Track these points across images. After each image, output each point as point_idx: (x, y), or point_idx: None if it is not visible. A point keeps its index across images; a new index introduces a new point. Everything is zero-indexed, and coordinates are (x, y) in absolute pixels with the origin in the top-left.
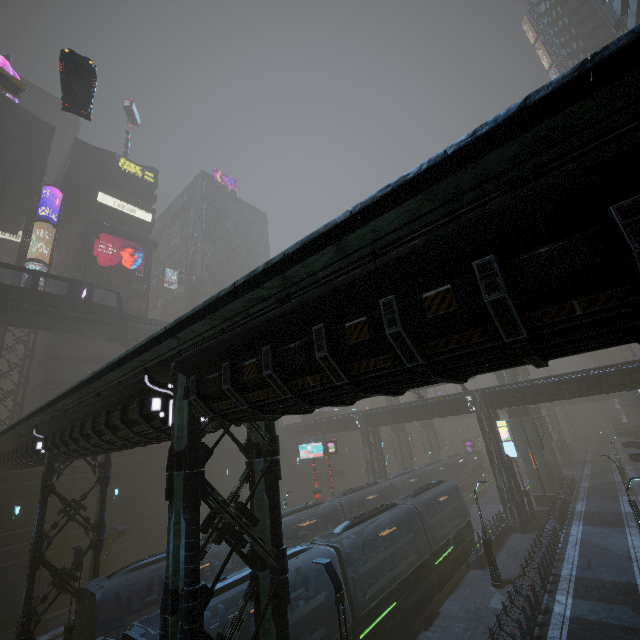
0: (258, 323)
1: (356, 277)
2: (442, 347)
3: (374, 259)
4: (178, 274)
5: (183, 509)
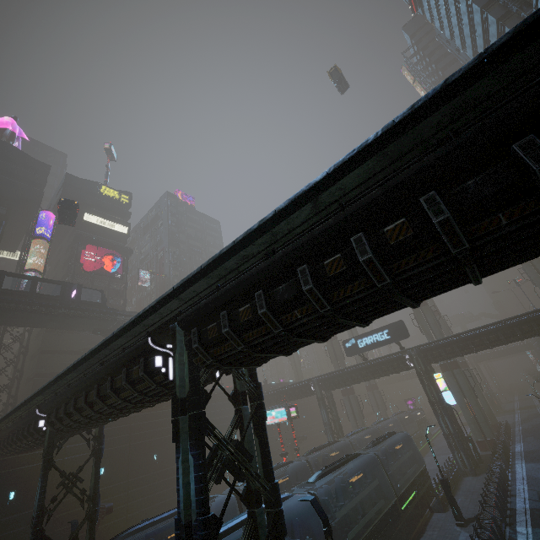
0: (250, 274)
1: (330, 225)
2: (404, 266)
3: (342, 210)
4: (150, 274)
5: (190, 447)
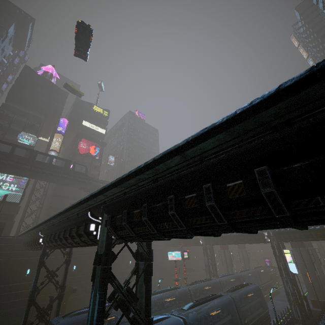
0: (142, 191)
1: (191, 172)
2: (238, 215)
3: (201, 163)
4: (114, 158)
5: (98, 288)
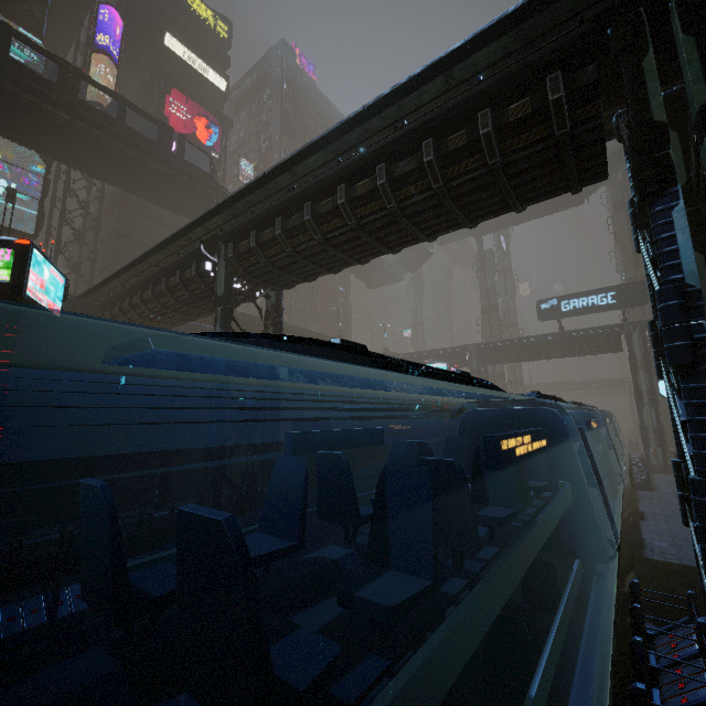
0: None
1: None
2: None
3: None
4: (253, 169)
5: None
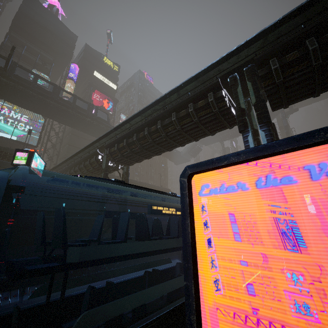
0: None
1: None
2: None
3: None
4: (126, 117)
5: (260, 127)
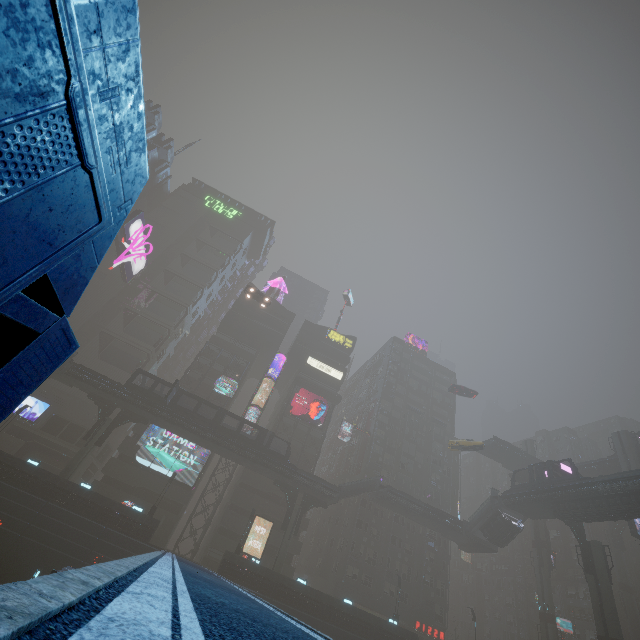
0: None
1: None
2: None
3: None
4: (353, 427)
5: None
